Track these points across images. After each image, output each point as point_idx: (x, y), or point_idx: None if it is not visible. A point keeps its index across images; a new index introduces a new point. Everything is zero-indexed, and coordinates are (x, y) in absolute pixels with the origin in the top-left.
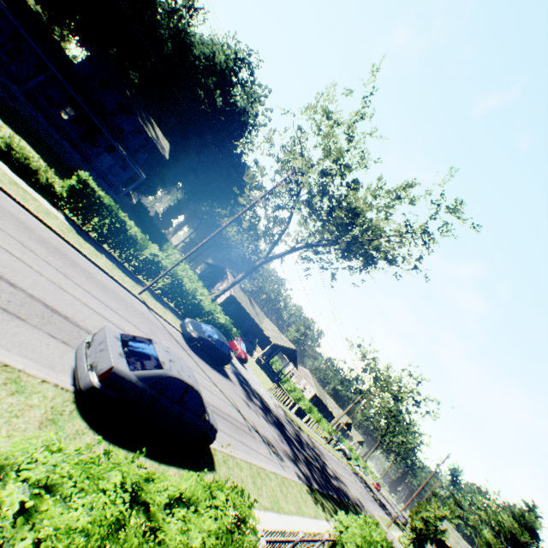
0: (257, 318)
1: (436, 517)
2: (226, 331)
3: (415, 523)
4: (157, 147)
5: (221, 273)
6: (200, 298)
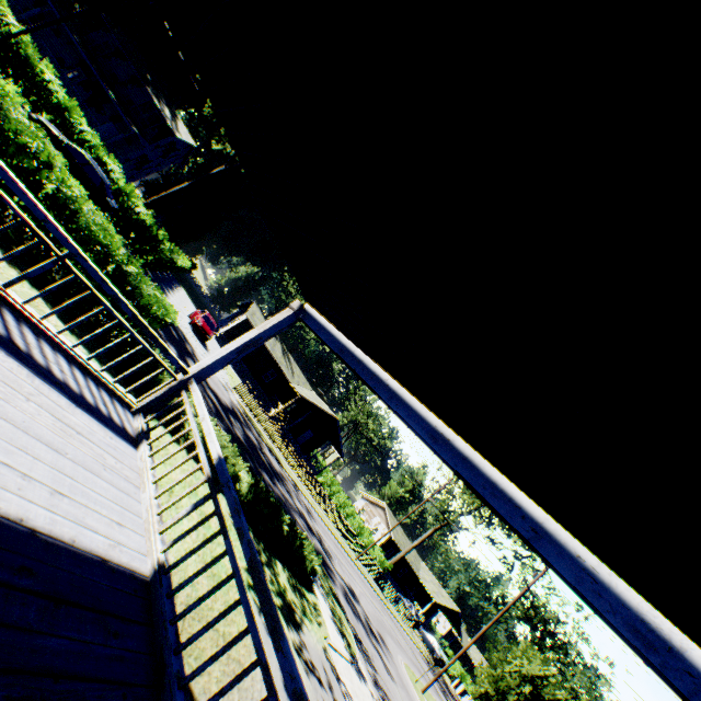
0: (287, 370)
1: (520, 673)
2: (152, 238)
3: (479, 687)
4: (166, 120)
5: (248, 309)
6: (105, 158)
